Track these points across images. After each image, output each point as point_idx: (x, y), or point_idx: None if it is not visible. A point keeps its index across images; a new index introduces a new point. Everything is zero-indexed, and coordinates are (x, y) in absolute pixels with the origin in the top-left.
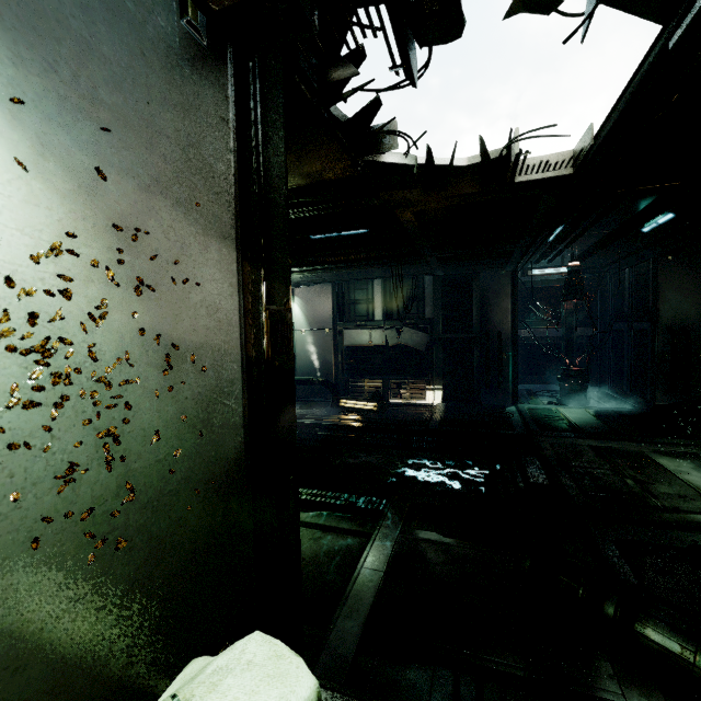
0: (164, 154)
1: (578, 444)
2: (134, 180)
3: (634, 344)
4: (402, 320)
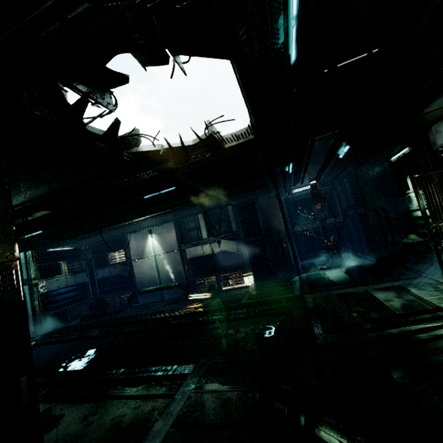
0: None
1: (330, 294)
2: None
3: (361, 222)
4: (219, 235)
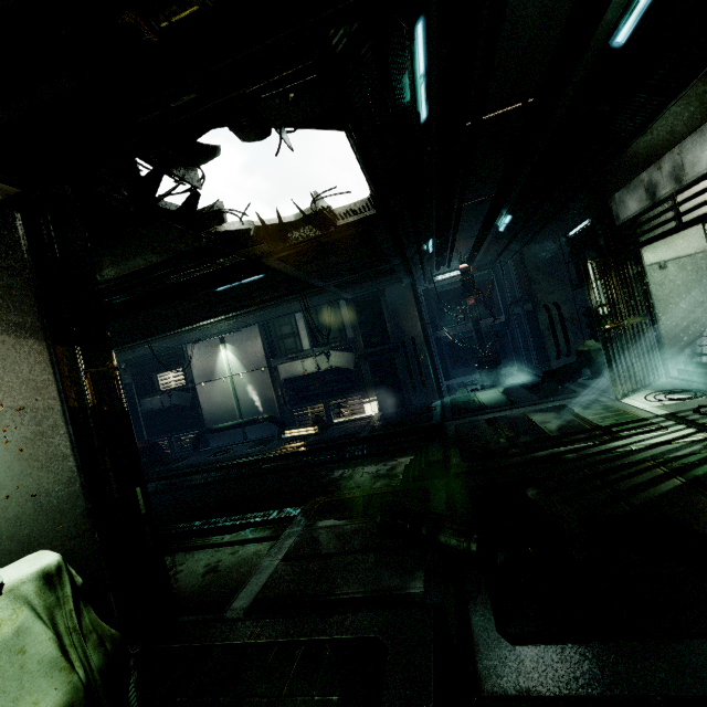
0: None
1: (478, 419)
2: None
3: (529, 323)
4: (328, 345)
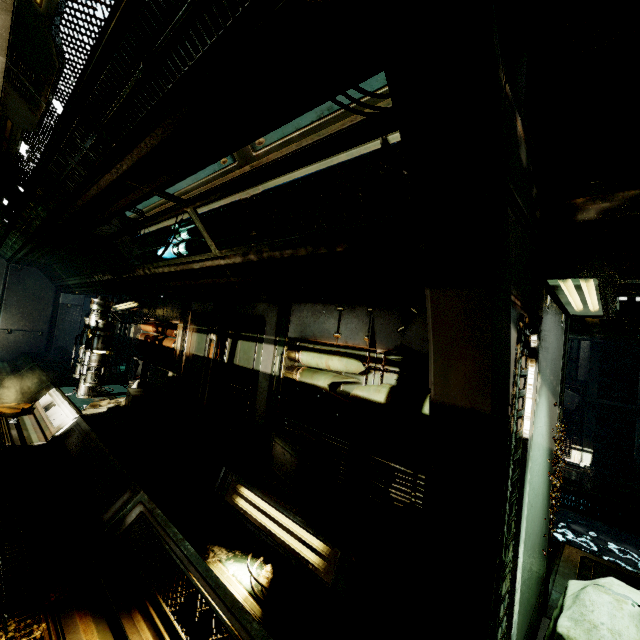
0: (555, 379)
1: None
2: (552, 394)
3: None
4: None
